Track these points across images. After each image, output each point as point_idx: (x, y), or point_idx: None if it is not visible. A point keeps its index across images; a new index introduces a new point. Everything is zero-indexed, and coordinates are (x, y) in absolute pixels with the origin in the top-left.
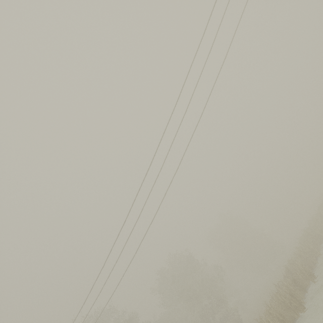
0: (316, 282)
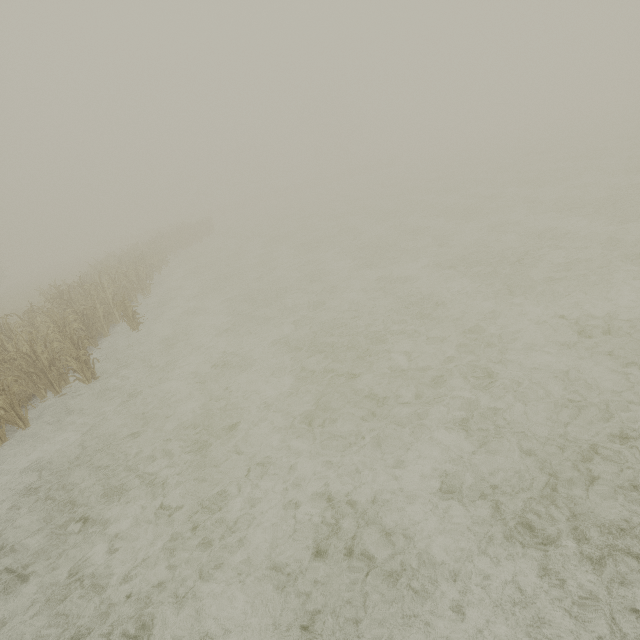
0: (138, 330)
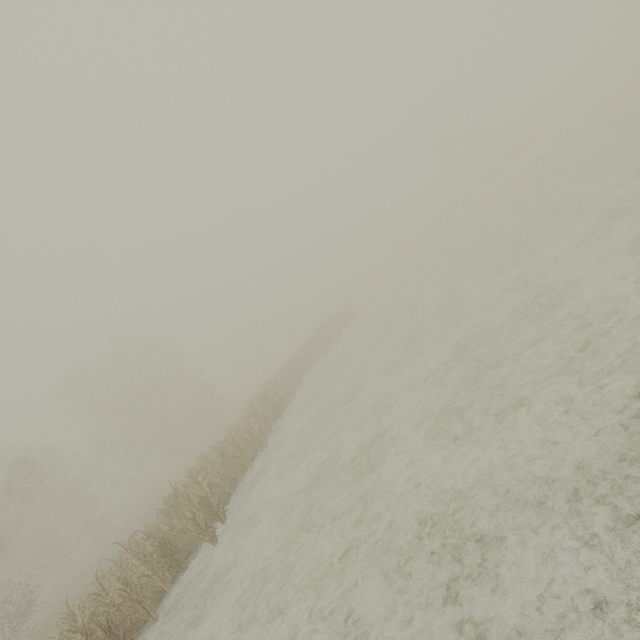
0: (217, 543)
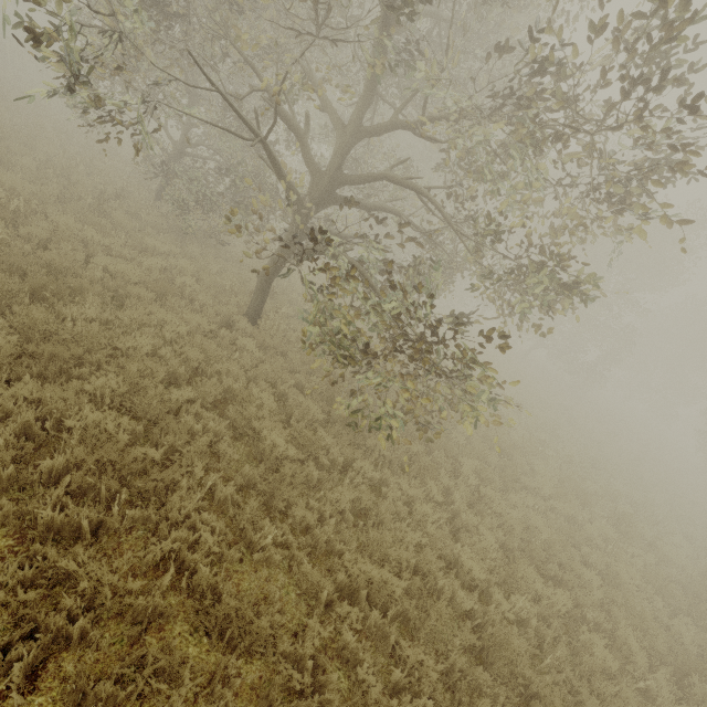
0: None
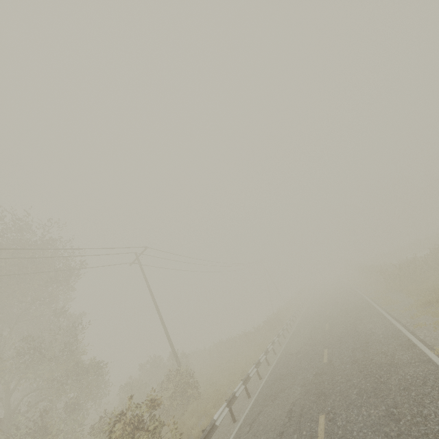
0: None
